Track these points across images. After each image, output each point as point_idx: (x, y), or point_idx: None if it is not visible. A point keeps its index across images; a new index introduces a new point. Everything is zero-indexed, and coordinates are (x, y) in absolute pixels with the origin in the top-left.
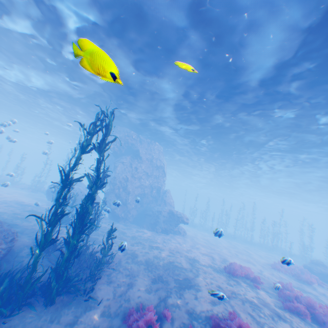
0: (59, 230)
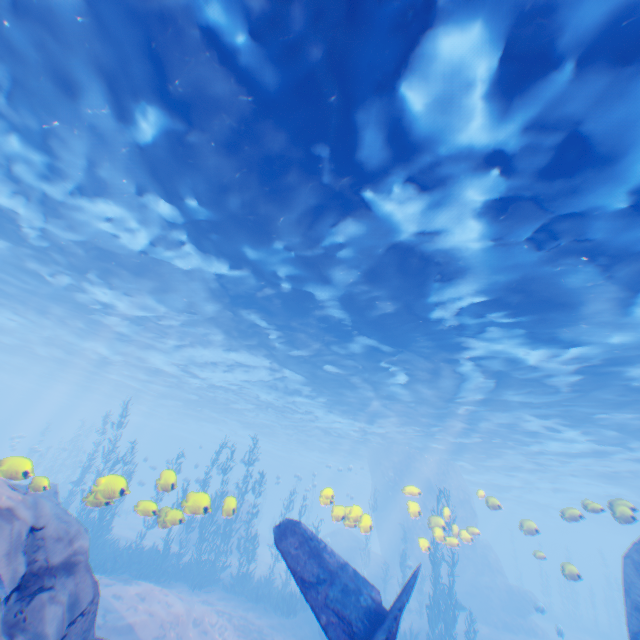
0: (437, 614)
